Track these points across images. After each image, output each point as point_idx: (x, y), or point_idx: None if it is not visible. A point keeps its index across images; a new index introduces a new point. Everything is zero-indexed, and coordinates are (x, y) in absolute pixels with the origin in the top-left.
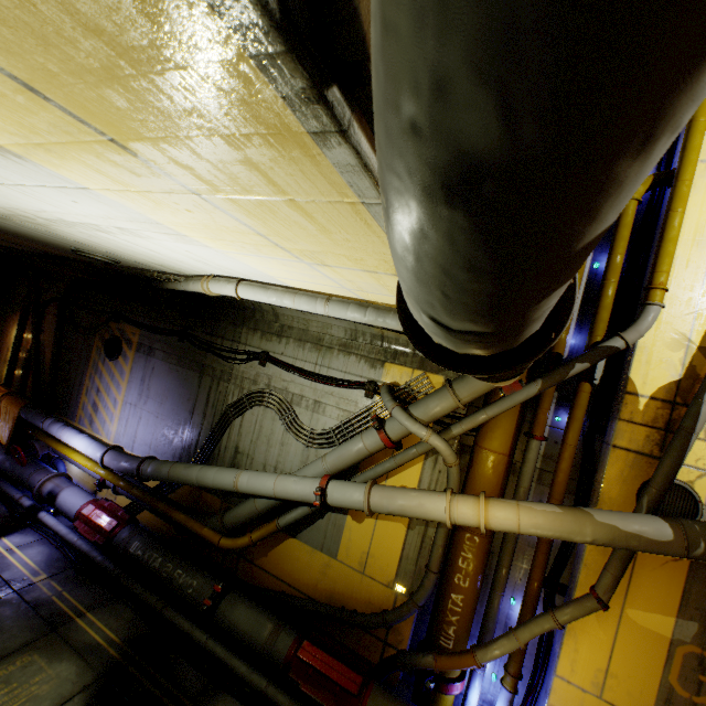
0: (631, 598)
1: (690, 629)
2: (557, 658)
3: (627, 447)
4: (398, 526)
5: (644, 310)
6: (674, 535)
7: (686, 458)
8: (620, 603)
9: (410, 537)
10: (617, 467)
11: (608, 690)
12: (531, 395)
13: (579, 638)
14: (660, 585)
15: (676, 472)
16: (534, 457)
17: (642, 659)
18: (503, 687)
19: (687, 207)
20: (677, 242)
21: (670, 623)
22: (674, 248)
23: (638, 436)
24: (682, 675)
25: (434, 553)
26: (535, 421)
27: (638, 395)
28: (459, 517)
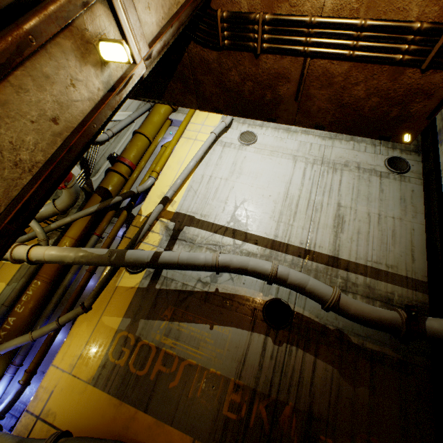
0: (107, 310)
1: (127, 322)
2: (58, 353)
3: (130, 237)
4: (2, 284)
5: (148, 179)
6: (107, 252)
7: (151, 241)
8: (101, 314)
9: (6, 290)
10: (123, 246)
11: (77, 367)
12: (94, 209)
13: (74, 338)
14: (122, 301)
15: (136, 240)
16: (91, 243)
17: (100, 344)
18: (18, 382)
19: (179, 151)
20: (172, 161)
21: (119, 321)
22: (164, 159)
23: (136, 232)
24: (115, 349)
25: (11, 294)
26: (98, 227)
27: (142, 215)
28: (17, 253)
